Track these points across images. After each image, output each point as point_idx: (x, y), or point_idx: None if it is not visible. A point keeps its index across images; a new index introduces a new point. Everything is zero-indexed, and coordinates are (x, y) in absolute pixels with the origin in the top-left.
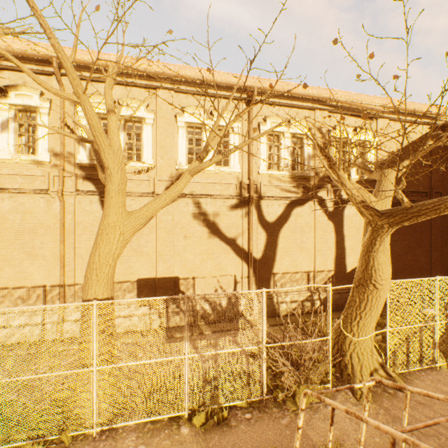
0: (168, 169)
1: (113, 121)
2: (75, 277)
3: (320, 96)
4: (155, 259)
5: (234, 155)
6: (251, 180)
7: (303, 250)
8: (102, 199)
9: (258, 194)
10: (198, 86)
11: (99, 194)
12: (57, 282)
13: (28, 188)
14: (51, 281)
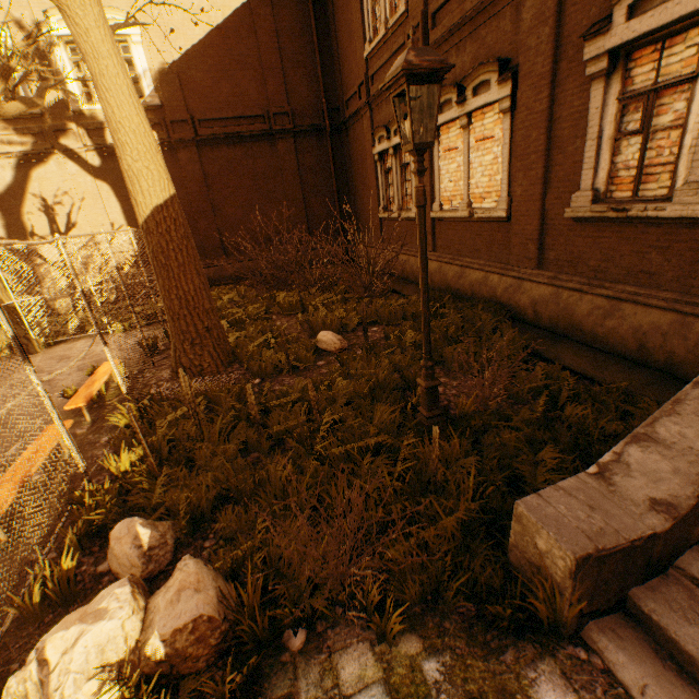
0: None
1: None
2: None
3: None
4: None
5: None
6: None
7: (73, 230)
8: None
9: None
10: None
11: None
12: None
13: None
14: None
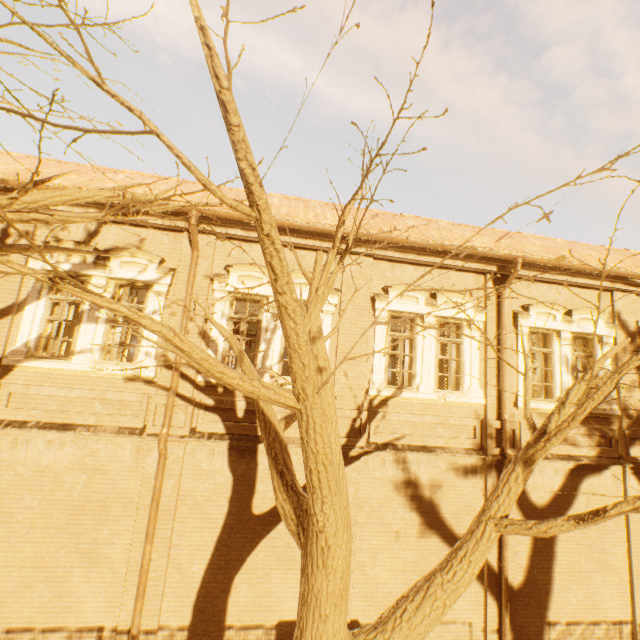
0: (354, 395)
1: (326, 388)
2: (160, 611)
3: (633, 274)
4: None
5: (471, 369)
6: (507, 424)
7: (606, 571)
8: (232, 447)
9: (518, 449)
10: (416, 251)
11: (228, 439)
12: (125, 623)
13: (109, 425)
14: (115, 617)
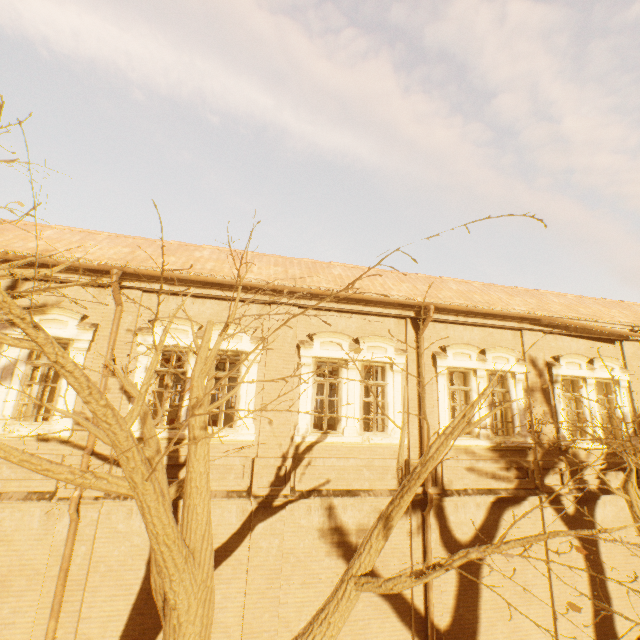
0: (279, 442)
1: (199, 458)
2: None
3: (534, 315)
4: (237, 639)
5: (395, 410)
6: None
7: (530, 604)
8: None
9: (440, 486)
10: (338, 300)
11: None
12: None
13: (17, 490)
14: None
